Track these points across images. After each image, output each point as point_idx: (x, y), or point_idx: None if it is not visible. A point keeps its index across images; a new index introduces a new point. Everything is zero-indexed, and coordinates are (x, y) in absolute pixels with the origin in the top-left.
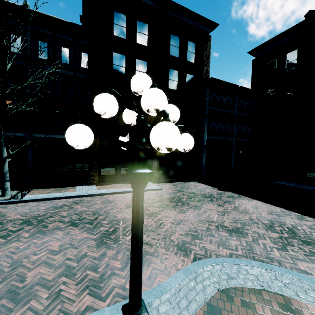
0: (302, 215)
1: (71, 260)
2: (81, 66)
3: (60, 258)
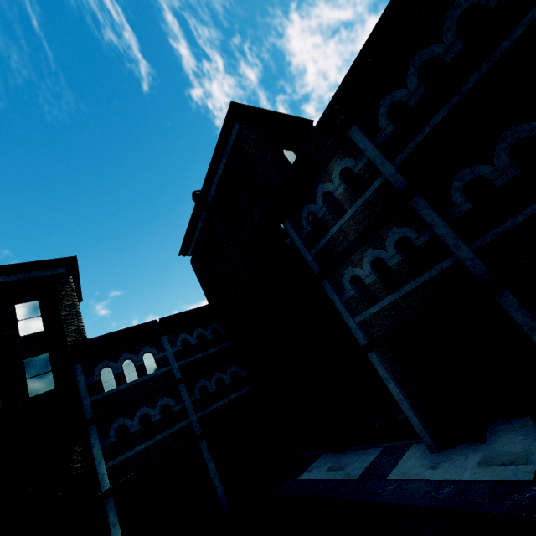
0: None
1: None
2: None
3: None
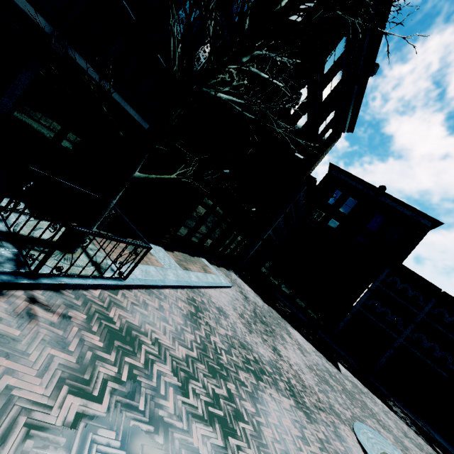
0: (325, 358)
1: (322, 449)
2: (233, 7)
3: (315, 449)
